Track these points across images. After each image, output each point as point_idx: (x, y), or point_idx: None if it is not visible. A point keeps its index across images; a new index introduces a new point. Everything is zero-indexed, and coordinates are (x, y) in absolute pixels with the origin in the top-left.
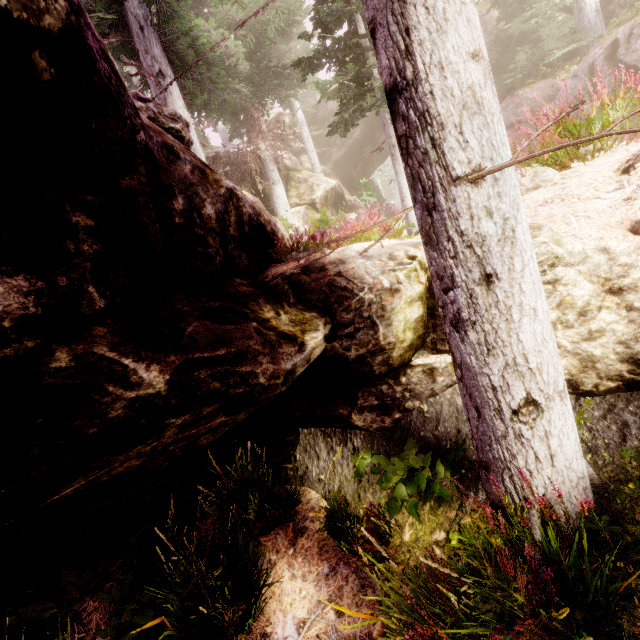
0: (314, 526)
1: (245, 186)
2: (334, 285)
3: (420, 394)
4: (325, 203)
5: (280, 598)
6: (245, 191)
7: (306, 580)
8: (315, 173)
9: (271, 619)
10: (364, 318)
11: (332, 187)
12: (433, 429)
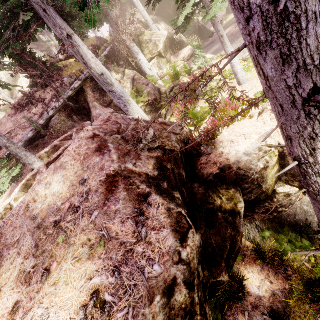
0: (248, 253)
1: (121, 61)
2: (238, 174)
3: (285, 205)
4: (165, 50)
5: (247, 280)
6: (126, 70)
7: (254, 273)
8: (150, 26)
9: (247, 287)
10: (255, 185)
11: (166, 37)
12: (293, 218)
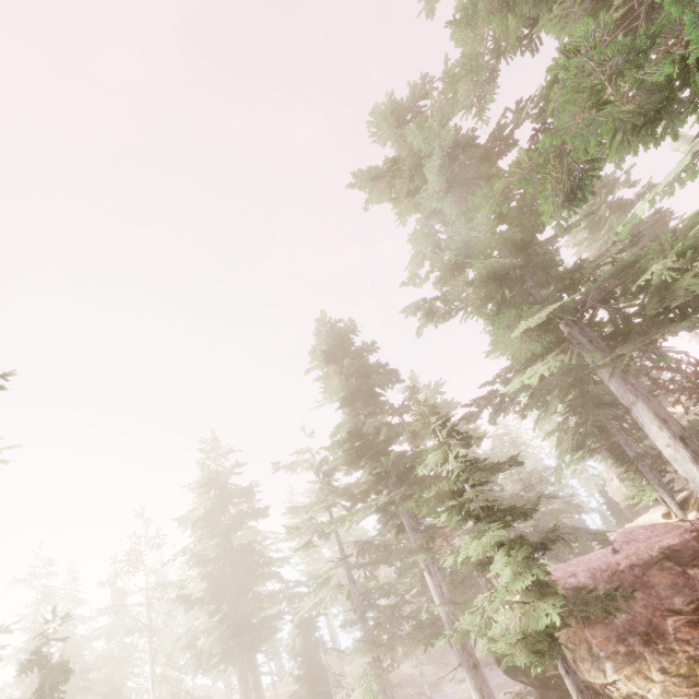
0: None
1: None
2: None
3: None
4: None
5: None
6: None
7: None
8: None
9: None
10: None
11: None
12: None
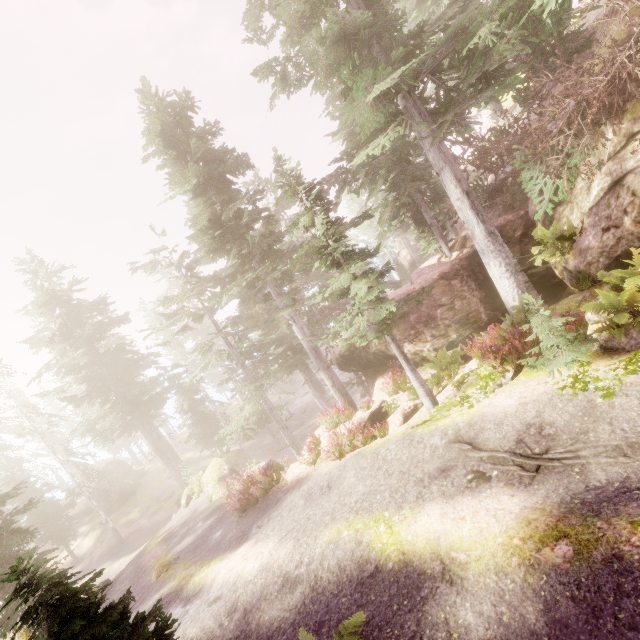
0: None
1: None
2: None
3: None
4: None
5: None
6: None
7: None
8: None
9: None
10: None
11: None
12: None
